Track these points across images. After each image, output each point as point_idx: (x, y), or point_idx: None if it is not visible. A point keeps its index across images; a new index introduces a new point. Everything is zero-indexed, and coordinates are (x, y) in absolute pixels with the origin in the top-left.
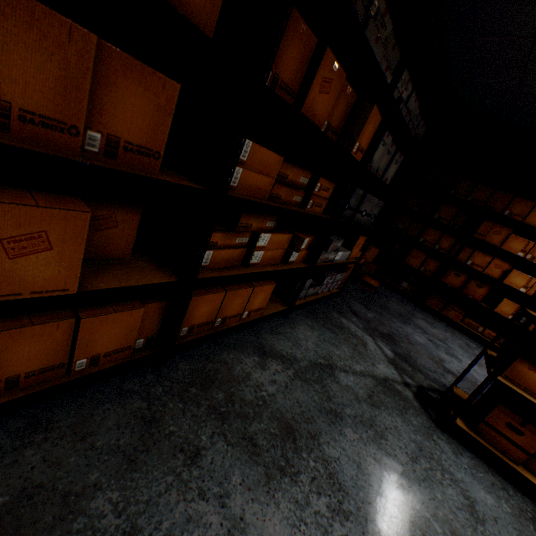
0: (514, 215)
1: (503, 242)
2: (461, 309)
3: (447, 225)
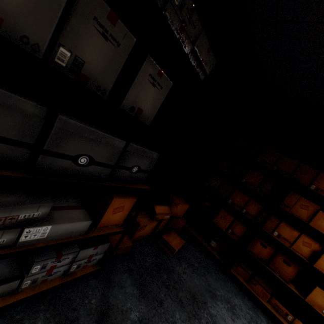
0: (321, 191)
1: (311, 218)
2: (267, 285)
3: (254, 191)
